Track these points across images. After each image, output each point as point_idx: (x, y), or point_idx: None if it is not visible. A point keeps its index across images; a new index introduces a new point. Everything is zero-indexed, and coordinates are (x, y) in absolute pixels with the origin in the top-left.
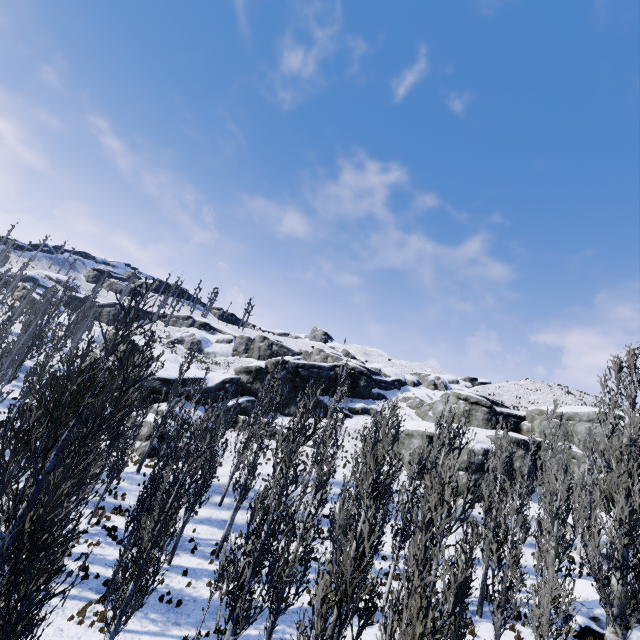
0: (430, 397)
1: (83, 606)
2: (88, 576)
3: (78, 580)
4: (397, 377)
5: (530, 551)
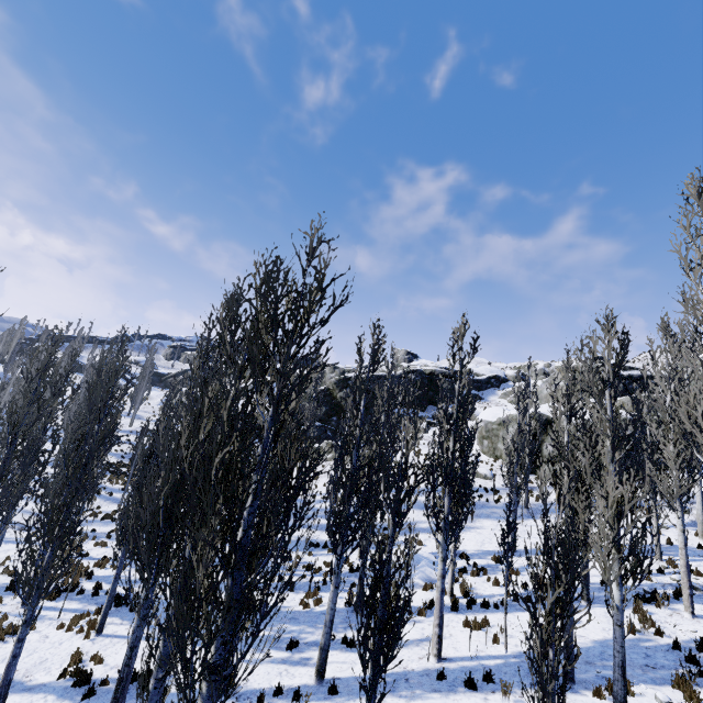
0: (537, 385)
1: (78, 616)
2: (98, 592)
3: (88, 597)
4: (492, 373)
5: (693, 532)
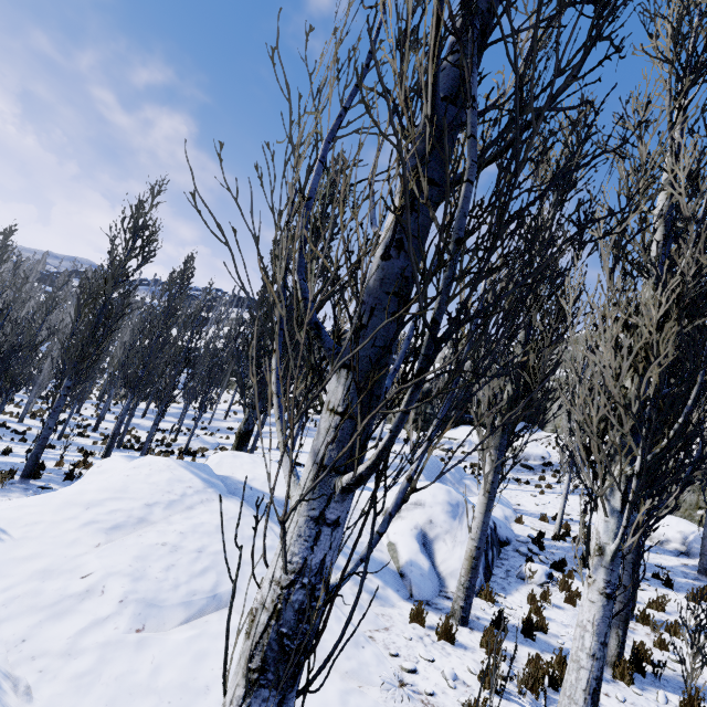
0: None
1: None
2: None
3: None
4: None
5: None
